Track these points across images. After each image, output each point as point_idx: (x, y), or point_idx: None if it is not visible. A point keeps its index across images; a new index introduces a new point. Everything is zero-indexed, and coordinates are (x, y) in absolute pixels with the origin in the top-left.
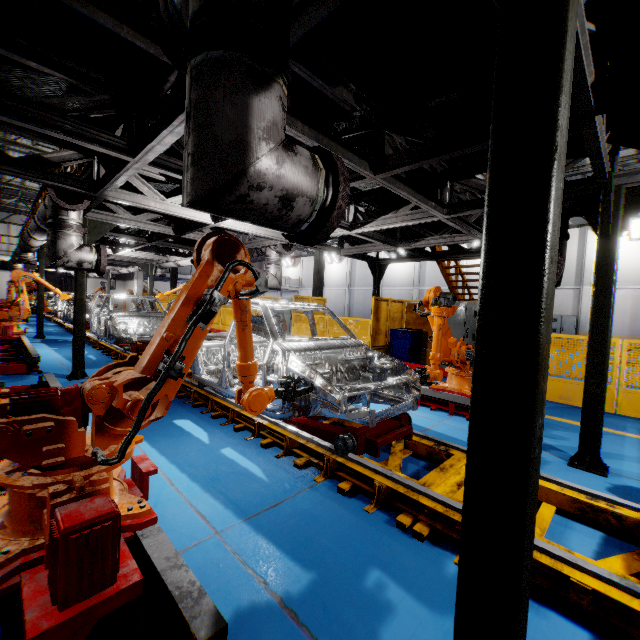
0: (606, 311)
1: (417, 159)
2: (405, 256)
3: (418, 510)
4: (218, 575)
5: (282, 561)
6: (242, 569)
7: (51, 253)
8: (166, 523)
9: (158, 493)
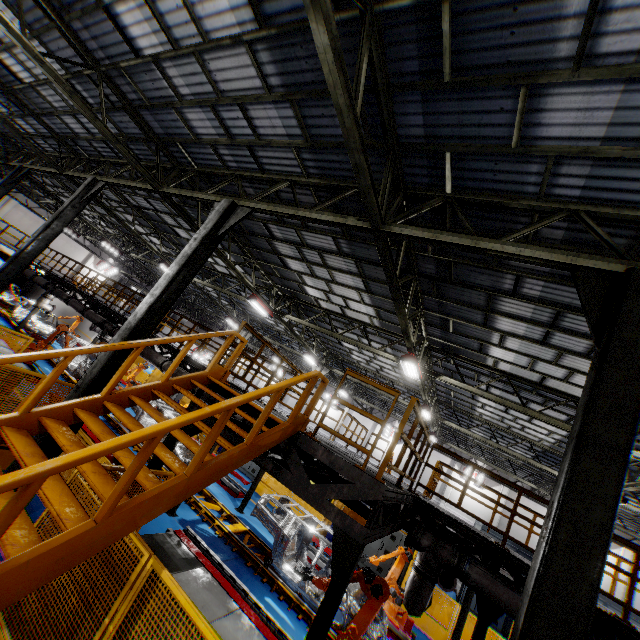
0: (464, 617)
1: None
2: None
3: None
4: None
5: None
6: None
7: None
8: None
9: None
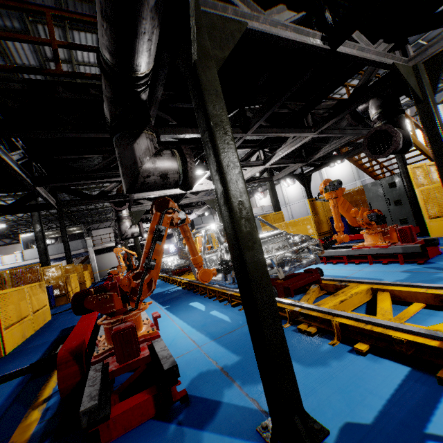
0: (442, 152)
1: (262, 116)
2: (320, 165)
3: (313, 320)
4: (195, 362)
5: (227, 354)
6: (207, 359)
7: (119, 233)
8: (176, 346)
9: (175, 335)
